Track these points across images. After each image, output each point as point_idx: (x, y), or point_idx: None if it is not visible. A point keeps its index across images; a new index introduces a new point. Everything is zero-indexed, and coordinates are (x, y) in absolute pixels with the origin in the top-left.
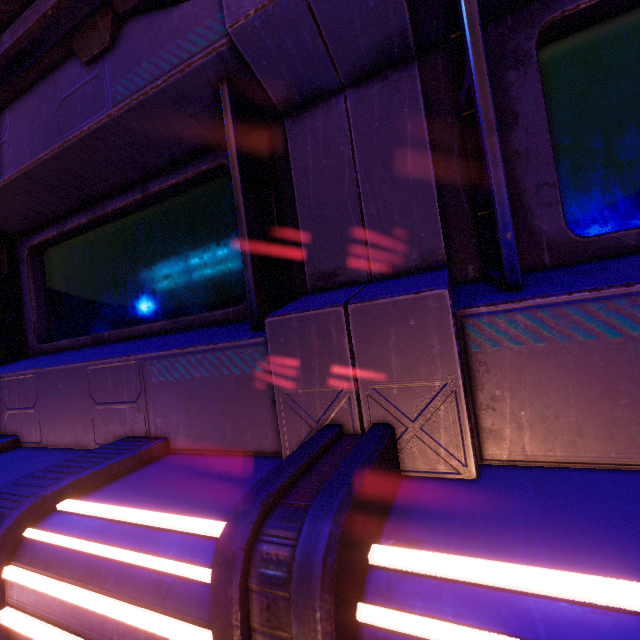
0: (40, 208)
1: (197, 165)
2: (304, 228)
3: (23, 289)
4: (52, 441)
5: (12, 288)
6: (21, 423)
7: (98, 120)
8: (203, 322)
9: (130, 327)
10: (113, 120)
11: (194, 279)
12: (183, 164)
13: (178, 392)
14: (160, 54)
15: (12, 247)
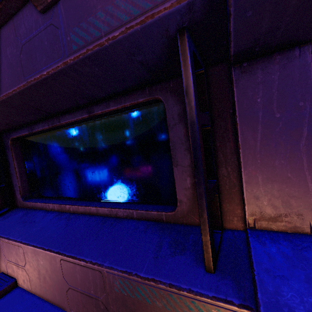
0: (15, 119)
1: (134, 97)
2: (247, 173)
3: (10, 165)
4: (38, 293)
5: (3, 164)
6: (16, 272)
7: (55, 66)
8: (140, 216)
9: (83, 206)
10: (68, 66)
11: (128, 177)
12: (121, 95)
13: (139, 309)
14: (116, 2)
15: (0, 137)
